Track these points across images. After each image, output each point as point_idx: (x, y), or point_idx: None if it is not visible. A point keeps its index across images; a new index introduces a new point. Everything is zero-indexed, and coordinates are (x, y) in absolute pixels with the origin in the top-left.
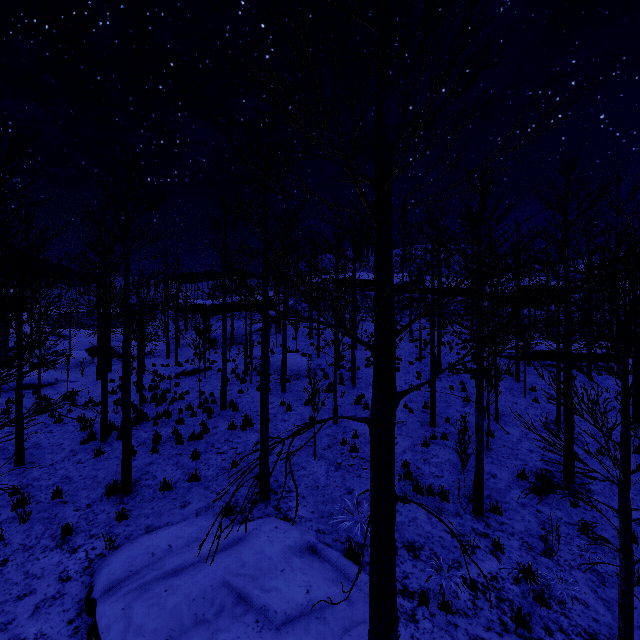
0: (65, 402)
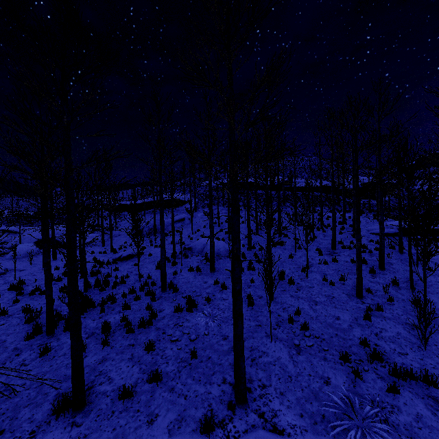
0: (12, 292)
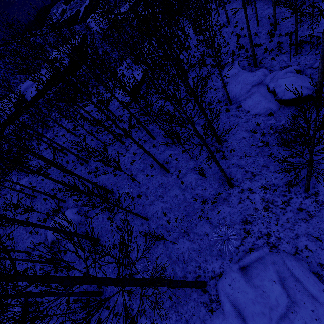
0: None
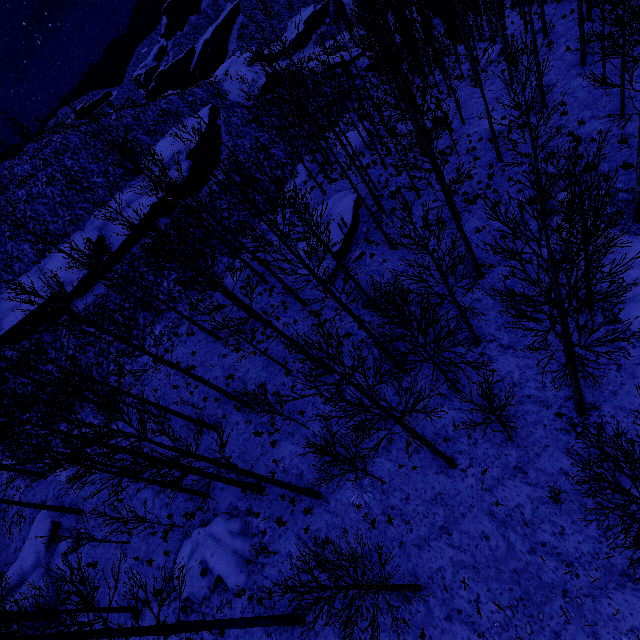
0: None
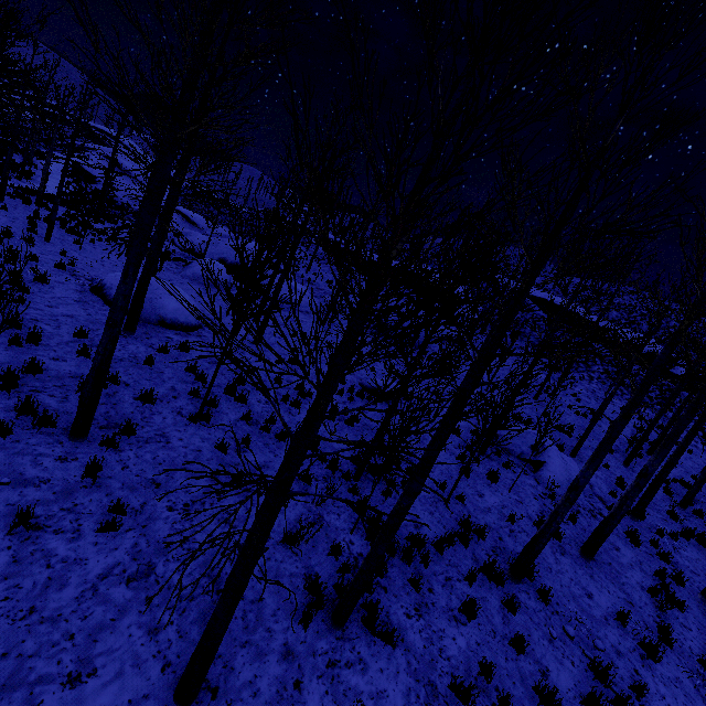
0: (230, 400)
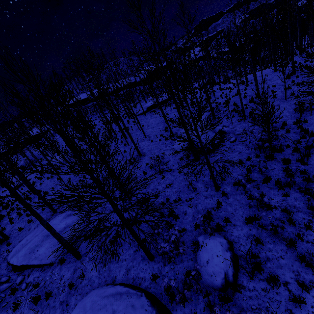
0: None
